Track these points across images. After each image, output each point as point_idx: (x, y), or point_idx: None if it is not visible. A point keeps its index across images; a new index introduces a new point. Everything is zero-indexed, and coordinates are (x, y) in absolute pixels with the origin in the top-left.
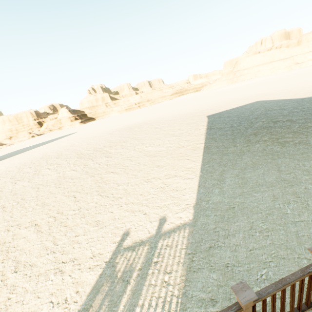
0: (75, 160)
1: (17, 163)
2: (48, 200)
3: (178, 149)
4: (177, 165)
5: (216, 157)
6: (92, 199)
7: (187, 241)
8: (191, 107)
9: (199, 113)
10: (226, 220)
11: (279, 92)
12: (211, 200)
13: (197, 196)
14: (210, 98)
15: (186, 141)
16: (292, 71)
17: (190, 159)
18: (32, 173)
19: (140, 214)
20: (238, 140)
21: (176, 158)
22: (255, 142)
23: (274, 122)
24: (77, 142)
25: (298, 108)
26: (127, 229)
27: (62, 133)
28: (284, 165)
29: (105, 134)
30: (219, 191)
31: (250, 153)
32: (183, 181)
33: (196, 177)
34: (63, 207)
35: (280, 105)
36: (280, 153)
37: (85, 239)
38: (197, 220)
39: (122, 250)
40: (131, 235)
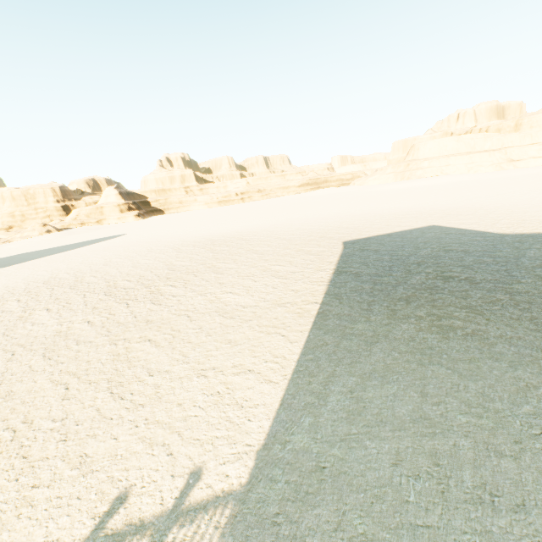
0: (99, 299)
1: (1, 286)
2: (19, 385)
3: (275, 308)
4: (261, 344)
5: (329, 340)
6: (95, 398)
7: (220, 538)
8: (325, 217)
9: (333, 233)
10: (301, 498)
11: (471, 214)
12: (292, 442)
13: (271, 427)
14: (361, 203)
15: (294, 292)
16: (502, 173)
17: (287, 335)
18: (17, 314)
19: (161, 453)
20: (376, 308)
21: (265, 329)
22: (402, 317)
23: (444, 279)
24: (117, 257)
25: (491, 255)
26: (127, 488)
27: (100, 231)
28: (434, 383)
29: (169, 248)
30: (311, 423)
31: (387, 343)
32: (258, 386)
33: (283, 380)
34: (38, 408)
35: (465, 241)
36: (435, 352)
37: (46, 498)
38: (253, 487)
39: (99, 540)
40: (129, 504)
